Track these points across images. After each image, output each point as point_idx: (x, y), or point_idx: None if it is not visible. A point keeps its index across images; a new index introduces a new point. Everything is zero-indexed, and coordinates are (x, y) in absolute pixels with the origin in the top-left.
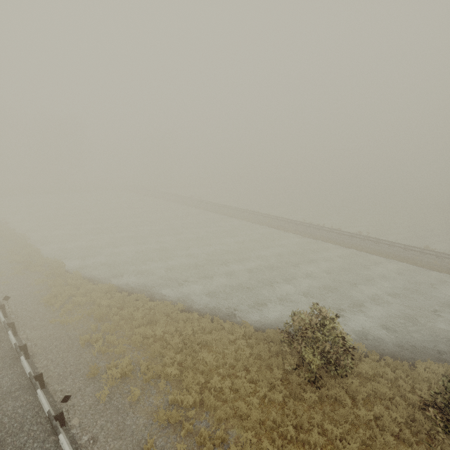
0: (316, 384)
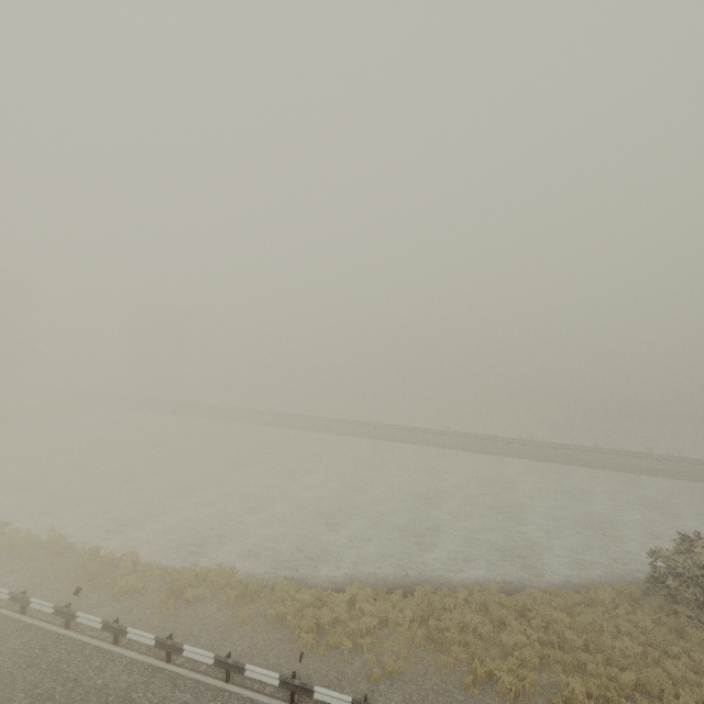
0: None
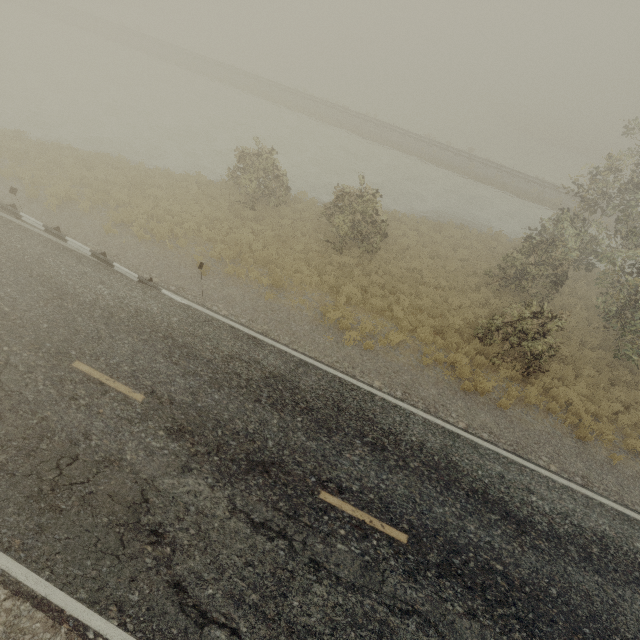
0: (254, 208)
